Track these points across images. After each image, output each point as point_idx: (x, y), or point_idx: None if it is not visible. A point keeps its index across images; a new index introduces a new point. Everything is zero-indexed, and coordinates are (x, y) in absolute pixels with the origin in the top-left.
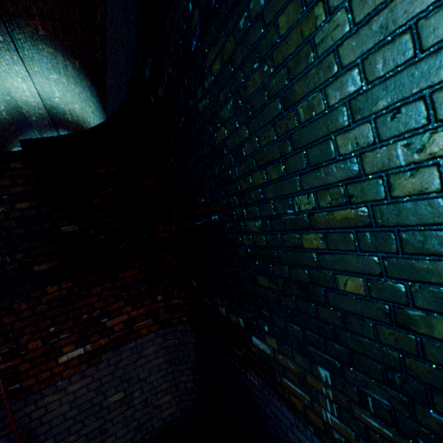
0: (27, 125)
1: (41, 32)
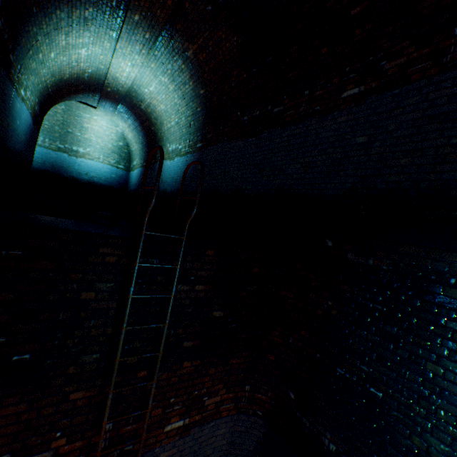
0: (95, 89)
1: (188, 53)
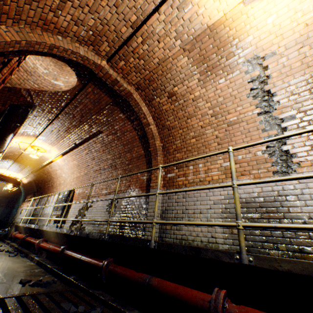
0: None
1: None
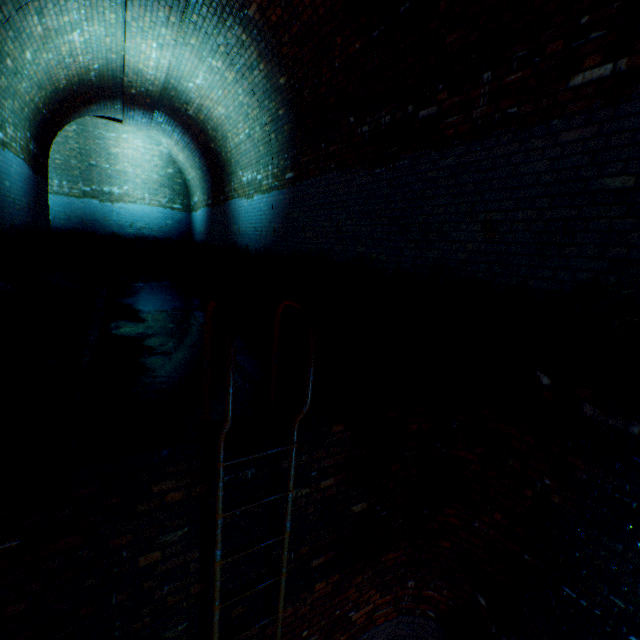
0: (113, 94)
1: (248, 11)
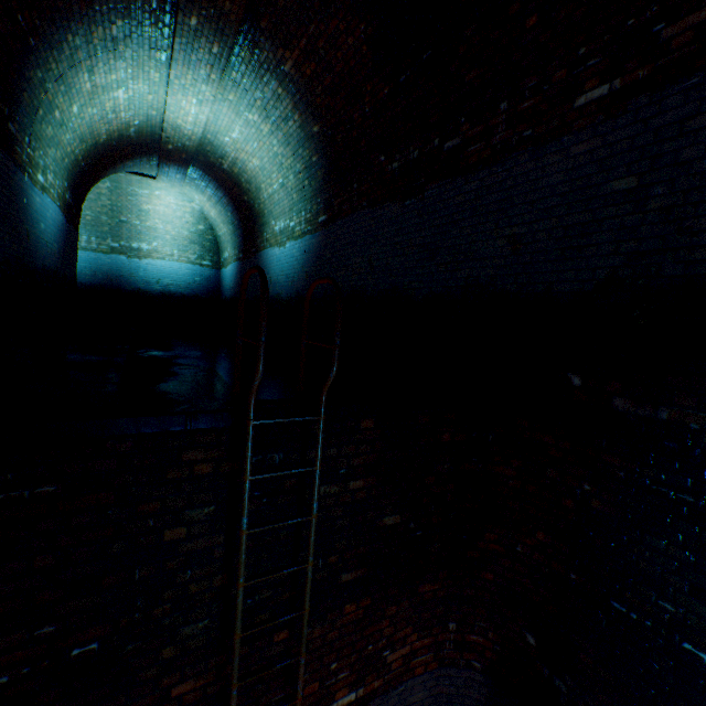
0: (150, 150)
1: (285, 67)
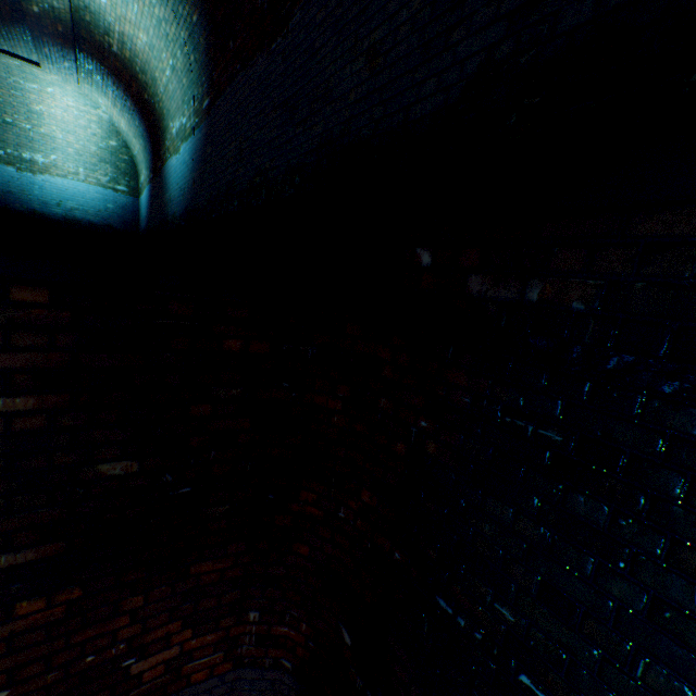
0: (13, 13)
1: None
